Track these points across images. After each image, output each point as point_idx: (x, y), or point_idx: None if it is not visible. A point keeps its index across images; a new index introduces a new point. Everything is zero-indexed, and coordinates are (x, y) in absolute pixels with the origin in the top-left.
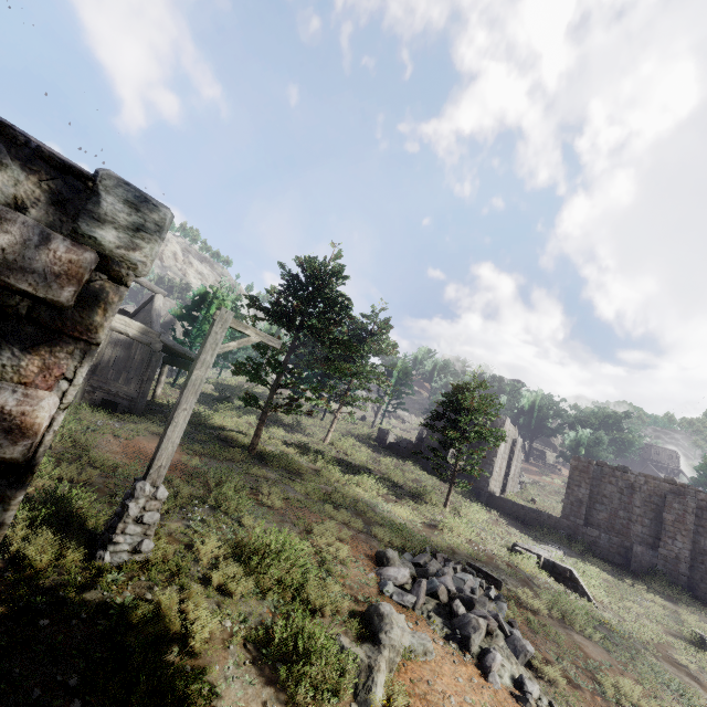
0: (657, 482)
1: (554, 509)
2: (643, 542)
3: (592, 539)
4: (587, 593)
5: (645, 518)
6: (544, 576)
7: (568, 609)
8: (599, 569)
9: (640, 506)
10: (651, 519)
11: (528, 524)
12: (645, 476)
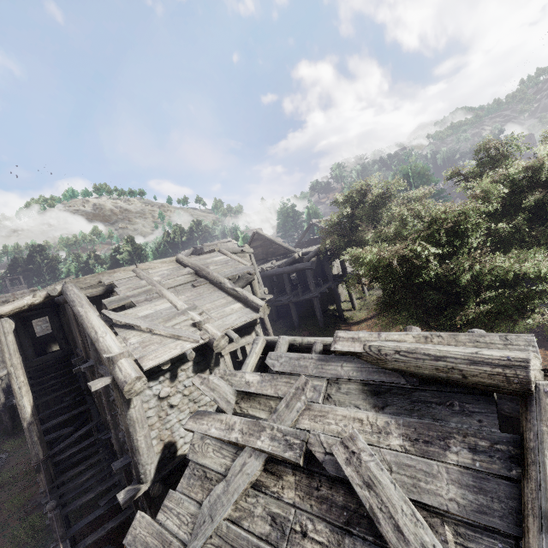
0: None
1: None
2: None
3: None
4: None
5: None
6: None
7: None
8: None
9: None
10: None
11: None
12: None
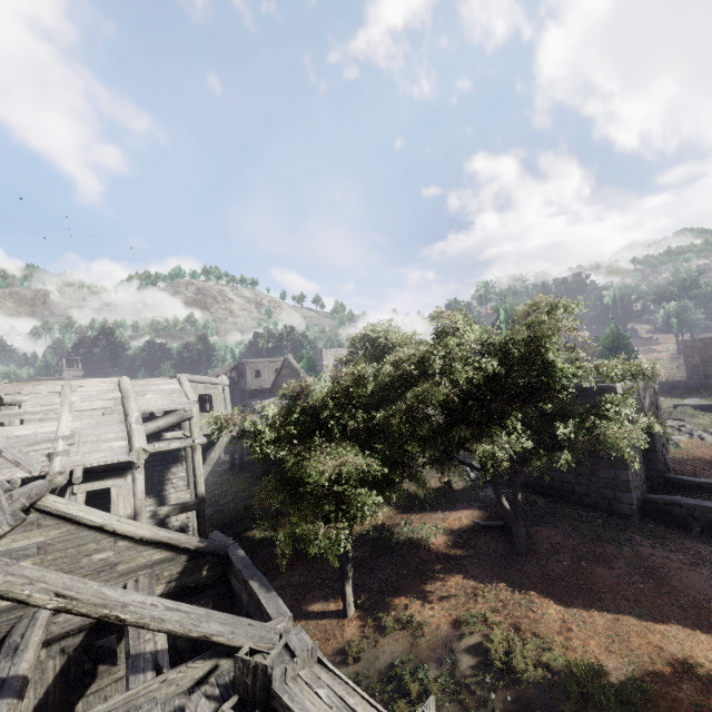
0: None
1: (675, 375)
2: None
3: None
4: None
5: None
6: (698, 412)
7: None
8: None
9: None
10: None
11: (667, 392)
12: None
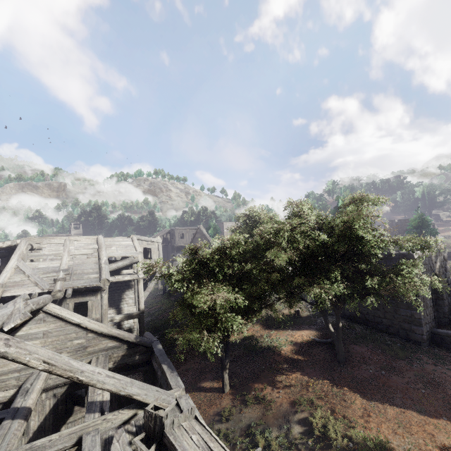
0: None
1: None
2: None
3: None
4: None
5: None
6: None
7: None
8: None
9: None
10: None
11: None
12: None
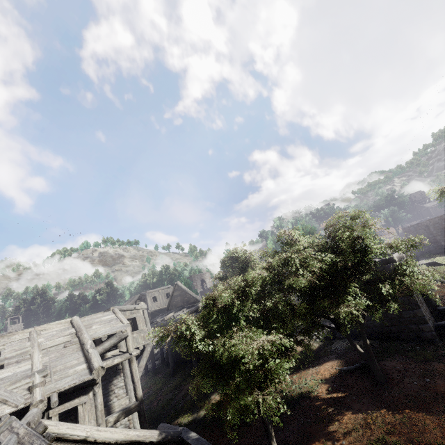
0: (433, 220)
1: None
2: (443, 240)
3: (428, 250)
4: (442, 264)
5: (438, 233)
6: (429, 267)
7: (443, 268)
8: (438, 257)
9: (434, 230)
10: (440, 232)
11: None
12: (428, 220)
